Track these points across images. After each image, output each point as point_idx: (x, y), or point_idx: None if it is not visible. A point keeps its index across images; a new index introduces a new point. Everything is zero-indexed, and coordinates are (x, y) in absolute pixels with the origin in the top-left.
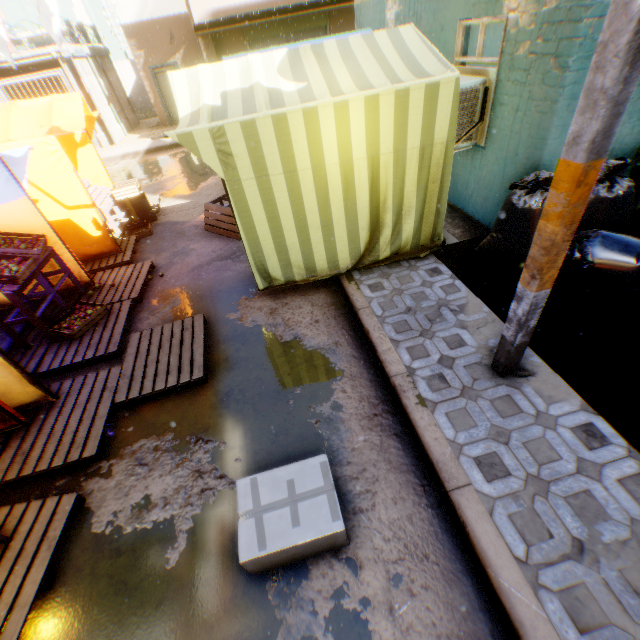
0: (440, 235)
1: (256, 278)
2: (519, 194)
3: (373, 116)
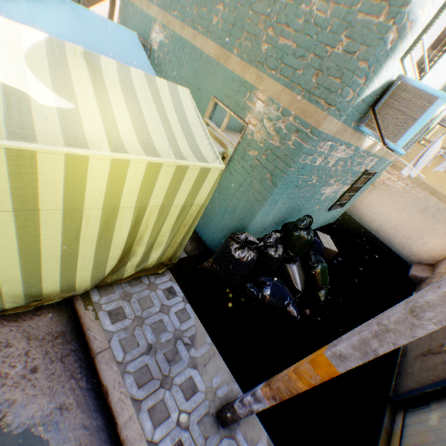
0: (177, 257)
1: None
2: (236, 247)
3: (151, 177)
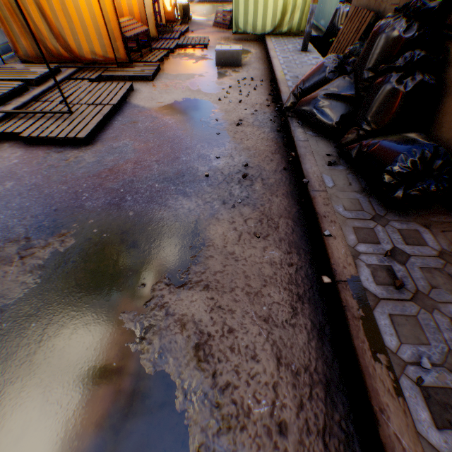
0: None
1: (233, 26)
2: (340, 6)
3: None
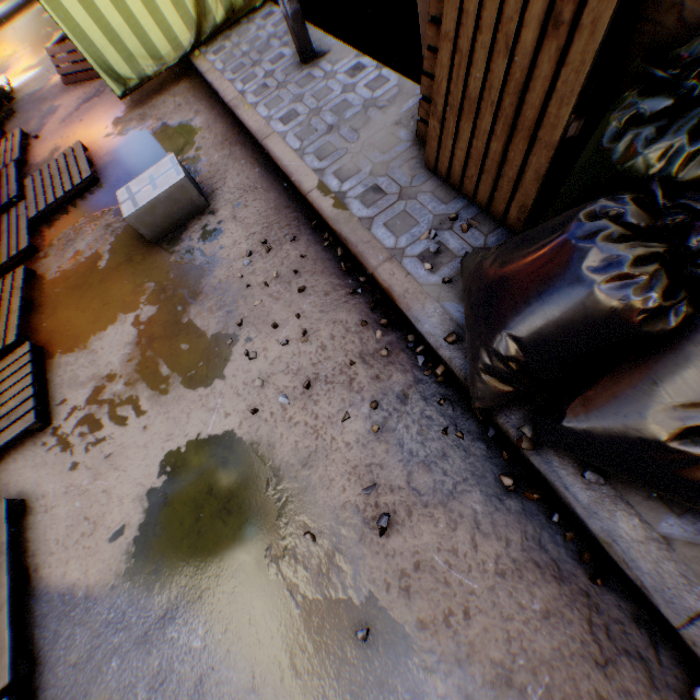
0: None
1: (108, 83)
2: None
3: None
